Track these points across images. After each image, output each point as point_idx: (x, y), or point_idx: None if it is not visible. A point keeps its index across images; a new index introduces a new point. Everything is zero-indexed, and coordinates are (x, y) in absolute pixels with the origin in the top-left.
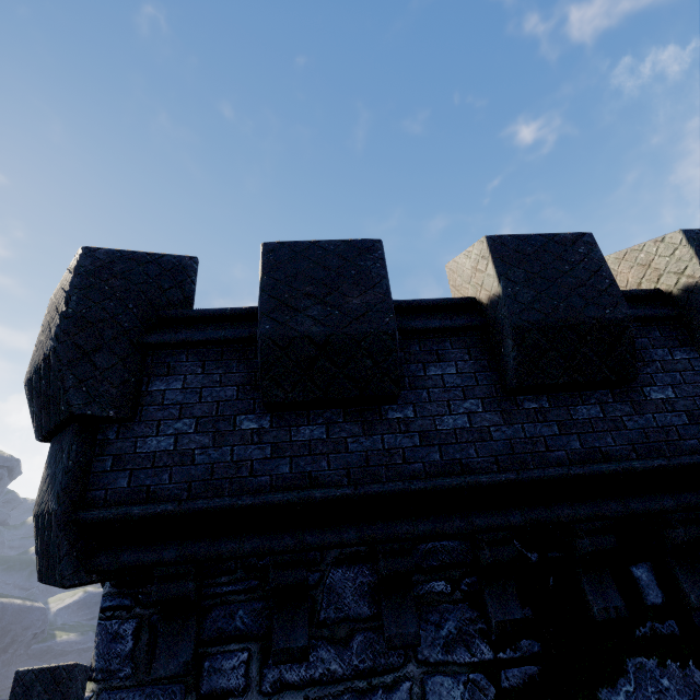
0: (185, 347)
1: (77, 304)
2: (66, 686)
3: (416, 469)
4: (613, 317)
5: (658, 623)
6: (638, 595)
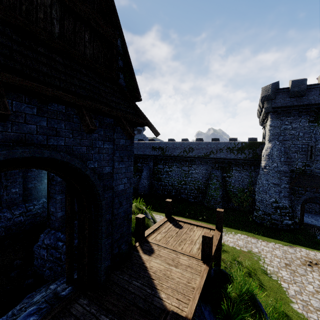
0: (280, 92)
1: (271, 89)
2: (236, 140)
3: (305, 103)
4: None
5: None
6: None
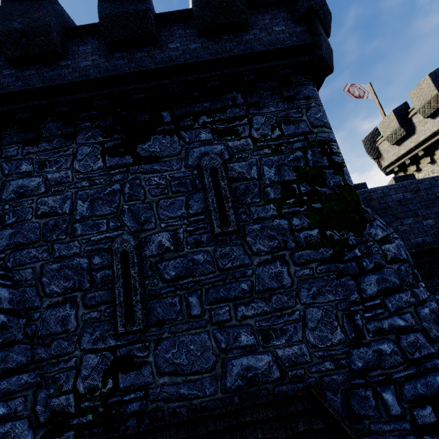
0: None
1: None
2: None
3: (69, 79)
4: (141, 9)
5: (167, 127)
6: (161, 120)
